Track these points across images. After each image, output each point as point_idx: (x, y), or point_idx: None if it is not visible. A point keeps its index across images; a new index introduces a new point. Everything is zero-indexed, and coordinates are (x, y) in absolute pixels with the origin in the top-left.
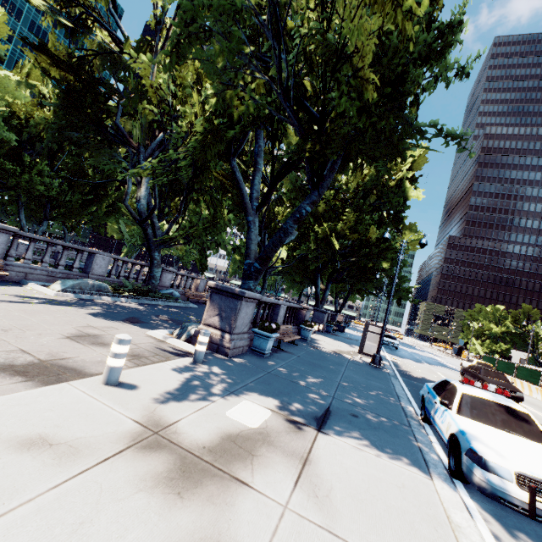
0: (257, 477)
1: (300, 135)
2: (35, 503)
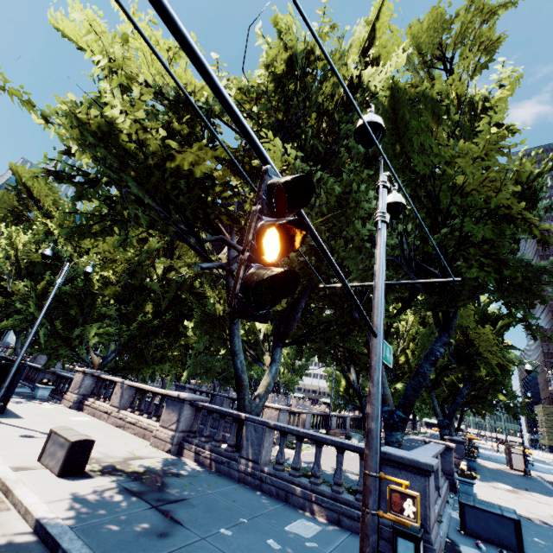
0: (524, 494)
1: (458, 365)
2: (497, 491)
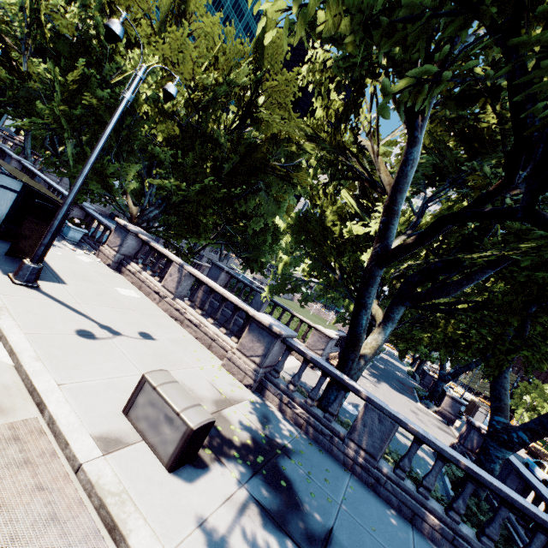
0: None
1: None
2: None
